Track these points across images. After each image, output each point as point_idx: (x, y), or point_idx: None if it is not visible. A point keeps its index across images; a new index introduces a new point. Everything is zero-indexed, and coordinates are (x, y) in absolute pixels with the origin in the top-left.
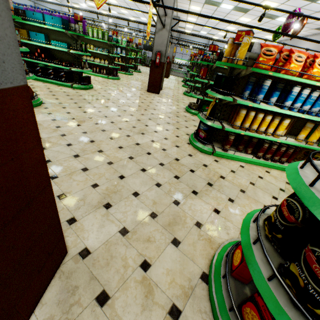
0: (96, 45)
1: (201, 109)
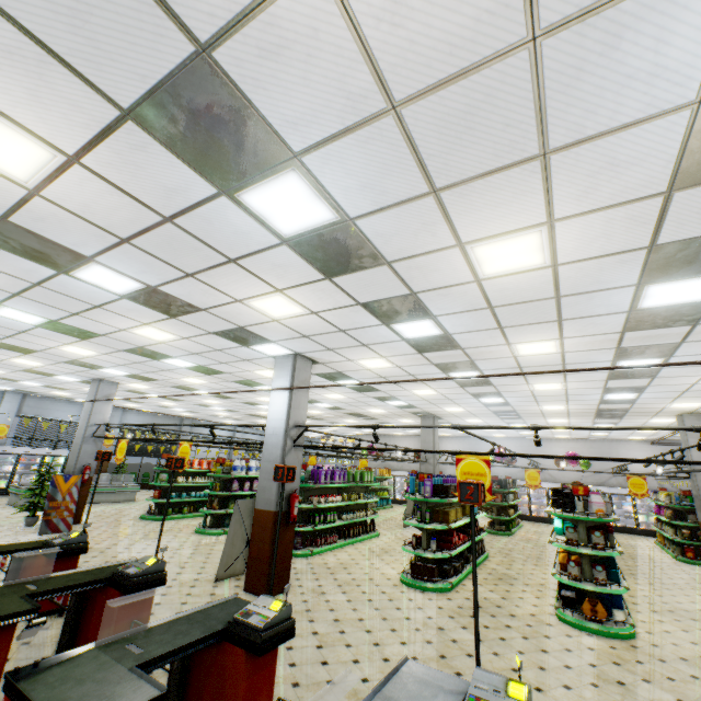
0: (354, 490)
1: (510, 528)
